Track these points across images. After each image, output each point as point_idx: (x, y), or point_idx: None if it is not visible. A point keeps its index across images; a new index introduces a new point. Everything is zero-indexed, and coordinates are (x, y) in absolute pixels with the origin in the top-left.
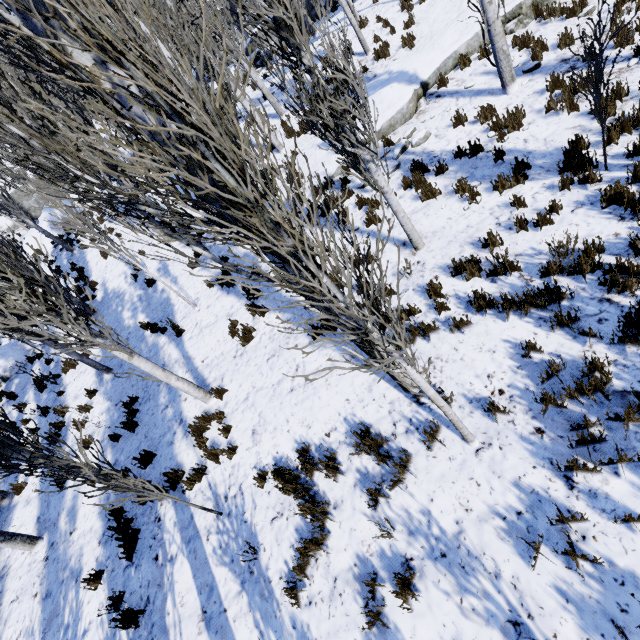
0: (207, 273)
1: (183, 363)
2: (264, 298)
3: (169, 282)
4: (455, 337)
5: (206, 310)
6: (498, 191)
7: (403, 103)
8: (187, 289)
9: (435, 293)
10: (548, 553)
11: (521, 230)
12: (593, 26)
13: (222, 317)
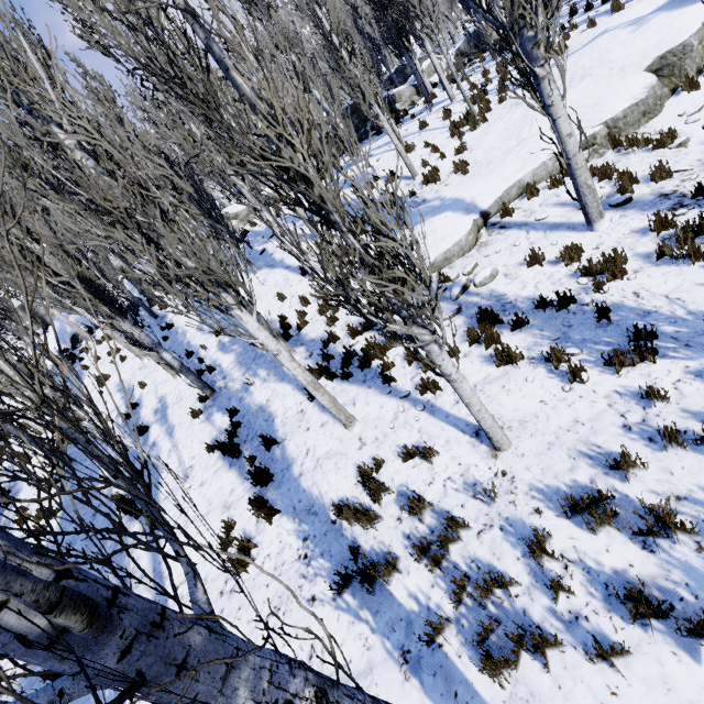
0: (210, 428)
1: (150, 583)
2: (276, 486)
3: (163, 432)
4: (598, 673)
5: (198, 489)
6: (615, 370)
7: (461, 235)
8: (182, 448)
9: (543, 552)
10: None
11: (672, 446)
12: (692, 158)
13: (216, 507)
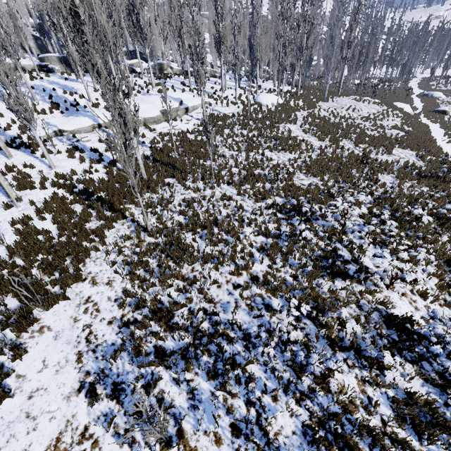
0: None
1: None
2: None
3: None
4: (40, 190)
5: None
6: (90, 163)
7: (86, 126)
8: None
9: (44, 179)
10: (19, 225)
11: (86, 173)
12: (153, 137)
13: None
